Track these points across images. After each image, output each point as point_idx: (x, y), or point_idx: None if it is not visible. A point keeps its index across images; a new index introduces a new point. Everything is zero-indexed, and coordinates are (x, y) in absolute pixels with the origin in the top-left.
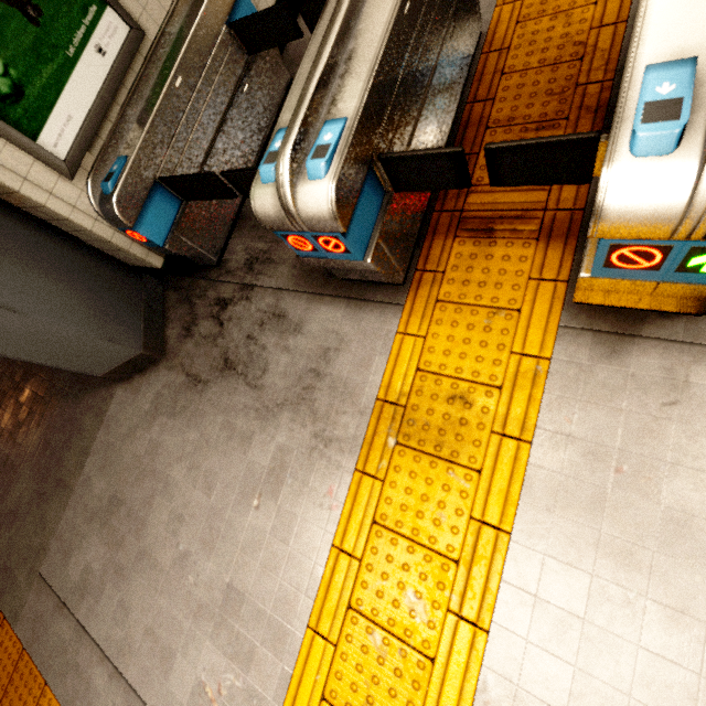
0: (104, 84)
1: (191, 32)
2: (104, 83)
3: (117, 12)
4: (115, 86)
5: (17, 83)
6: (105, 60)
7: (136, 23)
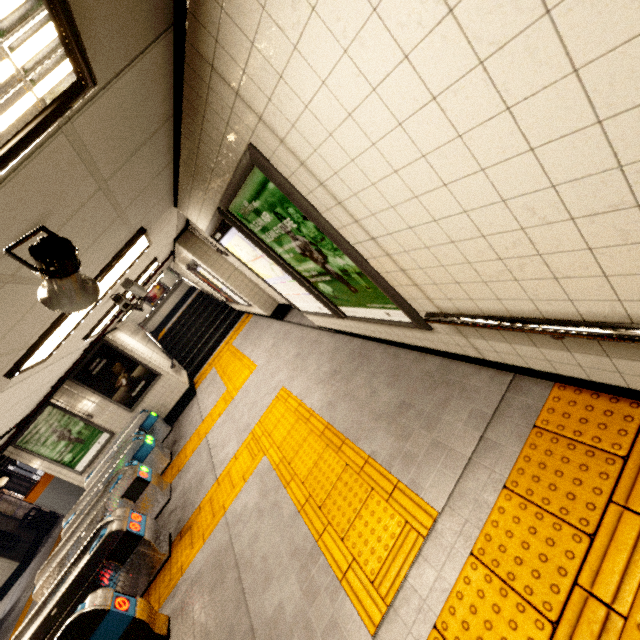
0: (97, 451)
1: (124, 435)
2: (97, 451)
3: (106, 433)
4: (101, 450)
5: (74, 457)
6: (100, 444)
7: (112, 433)
